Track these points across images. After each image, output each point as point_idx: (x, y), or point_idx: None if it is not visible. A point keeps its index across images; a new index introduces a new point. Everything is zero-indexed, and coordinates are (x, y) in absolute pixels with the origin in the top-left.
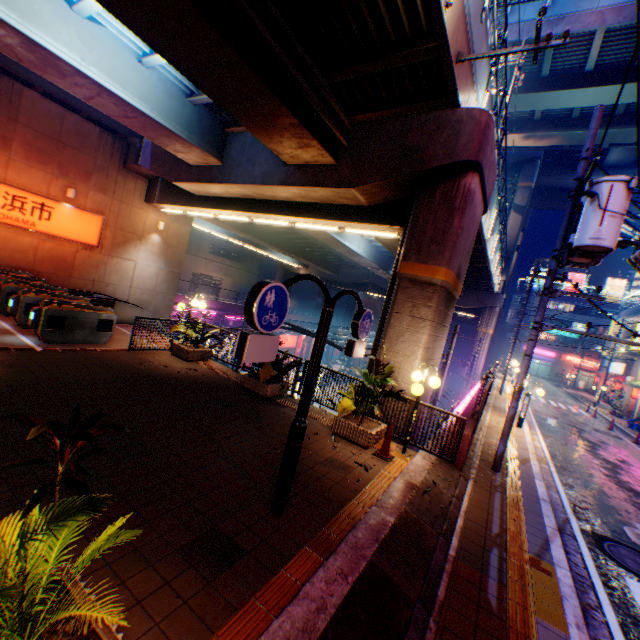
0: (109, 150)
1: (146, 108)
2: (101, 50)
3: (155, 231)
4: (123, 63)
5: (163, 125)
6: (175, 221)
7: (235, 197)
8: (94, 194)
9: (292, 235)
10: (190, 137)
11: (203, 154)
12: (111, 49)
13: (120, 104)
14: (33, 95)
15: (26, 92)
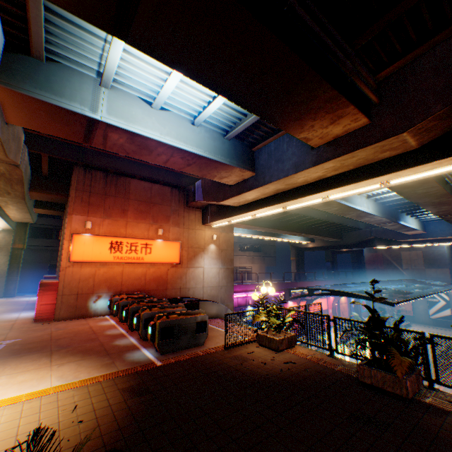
0: (177, 198)
1: (200, 151)
2: (170, 125)
3: (211, 242)
4: (183, 128)
5: (212, 159)
6: (222, 231)
7: (267, 195)
8: (172, 228)
9: (299, 219)
10: (230, 162)
11: (240, 171)
12: (175, 122)
13: (184, 156)
14: (135, 181)
15: (132, 181)
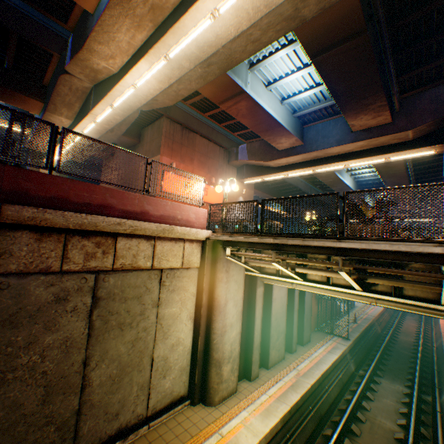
0: (222, 156)
1: (282, 123)
2: (271, 102)
3: (240, 195)
4: (276, 105)
5: (286, 129)
6: (247, 188)
7: (304, 161)
8: (218, 179)
9: (290, 189)
10: (293, 133)
11: (295, 141)
12: (273, 100)
13: (271, 124)
14: (198, 137)
15: (197, 137)
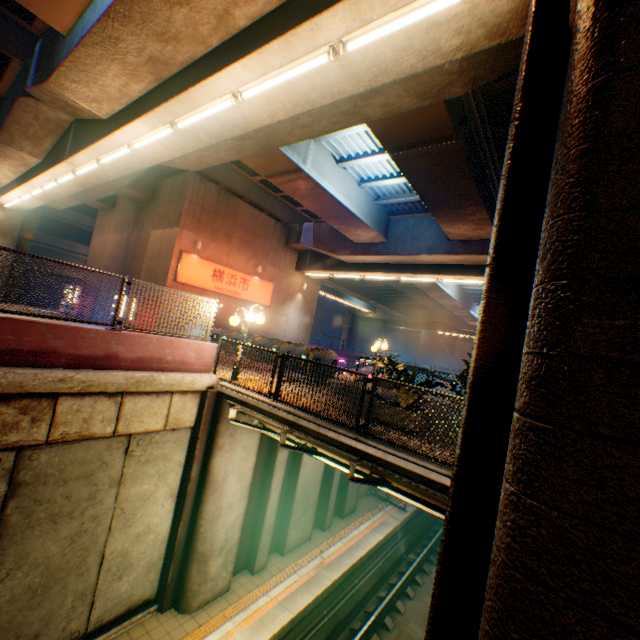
0: (278, 235)
1: (357, 213)
2: (344, 183)
3: (299, 291)
4: (351, 188)
5: (363, 221)
6: (310, 282)
7: (387, 263)
8: (269, 268)
9: (376, 284)
10: (373, 226)
11: (376, 236)
12: (347, 181)
13: (342, 212)
14: (244, 205)
15: (241, 204)
